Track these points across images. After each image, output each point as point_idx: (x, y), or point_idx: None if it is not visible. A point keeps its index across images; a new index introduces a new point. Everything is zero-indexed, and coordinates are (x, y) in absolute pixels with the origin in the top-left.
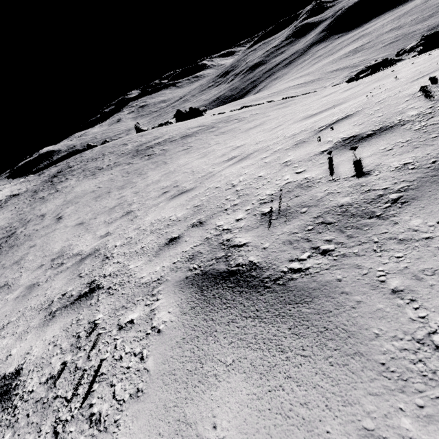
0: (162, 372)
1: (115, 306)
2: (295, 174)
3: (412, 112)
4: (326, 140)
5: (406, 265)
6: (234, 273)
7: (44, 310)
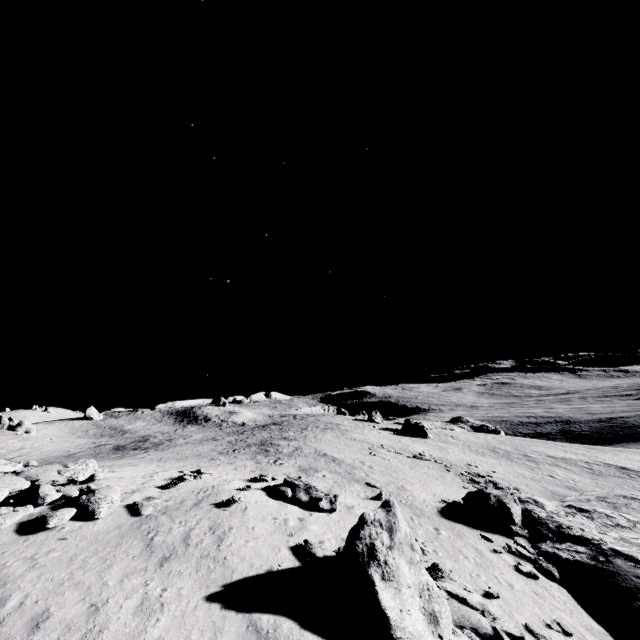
0: None
1: None
2: None
3: None
4: None
5: None
6: None
7: None
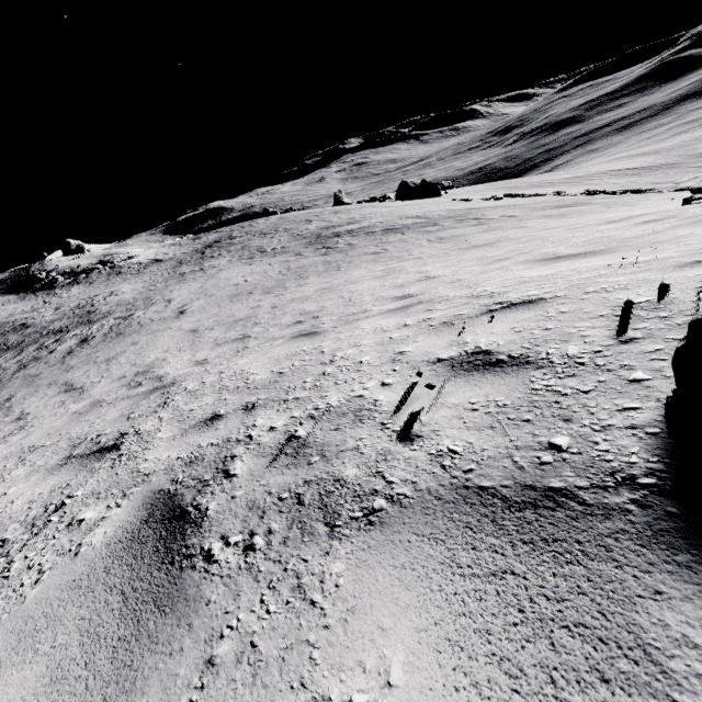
0: (25, 613)
1: (96, 488)
2: (379, 385)
3: (573, 348)
4: (464, 340)
5: (258, 629)
6: (183, 516)
7: (71, 448)
